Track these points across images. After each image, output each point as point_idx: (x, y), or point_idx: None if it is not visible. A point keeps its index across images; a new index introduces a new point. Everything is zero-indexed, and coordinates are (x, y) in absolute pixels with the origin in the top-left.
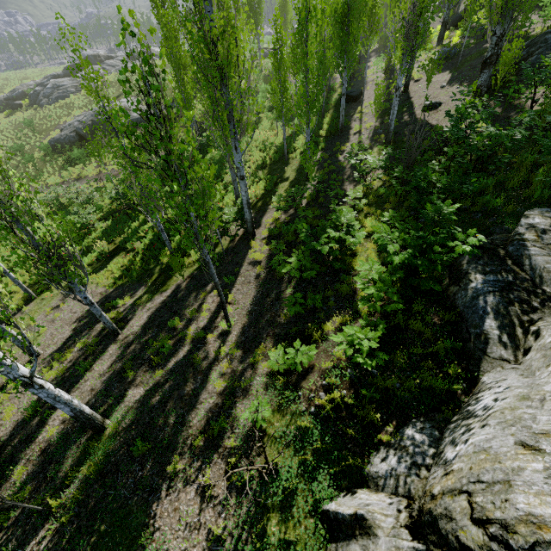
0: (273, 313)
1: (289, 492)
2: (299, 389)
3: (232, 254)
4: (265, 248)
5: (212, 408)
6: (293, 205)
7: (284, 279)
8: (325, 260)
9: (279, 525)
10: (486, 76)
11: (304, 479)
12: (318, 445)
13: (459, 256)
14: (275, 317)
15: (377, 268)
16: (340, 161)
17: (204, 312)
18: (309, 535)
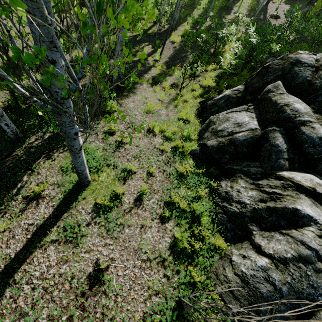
0: (182, 61)
1: (187, 99)
2: (194, 79)
3: (159, 35)
4: (179, 38)
5: (154, 76)
6: (195, 28)
7: (189, 51)
8: (210, 51)
9: (183, 104)
10: (306, 10)
11: (193, 97)
12: (201, 90)
13: (267, 59)
14: (183, 62)
15: (241, 46)
16: (223, 21)
17: (145, 50)
18: (195, 105)
